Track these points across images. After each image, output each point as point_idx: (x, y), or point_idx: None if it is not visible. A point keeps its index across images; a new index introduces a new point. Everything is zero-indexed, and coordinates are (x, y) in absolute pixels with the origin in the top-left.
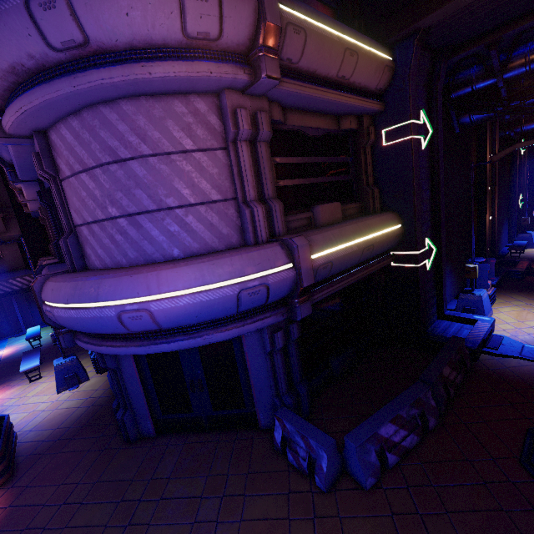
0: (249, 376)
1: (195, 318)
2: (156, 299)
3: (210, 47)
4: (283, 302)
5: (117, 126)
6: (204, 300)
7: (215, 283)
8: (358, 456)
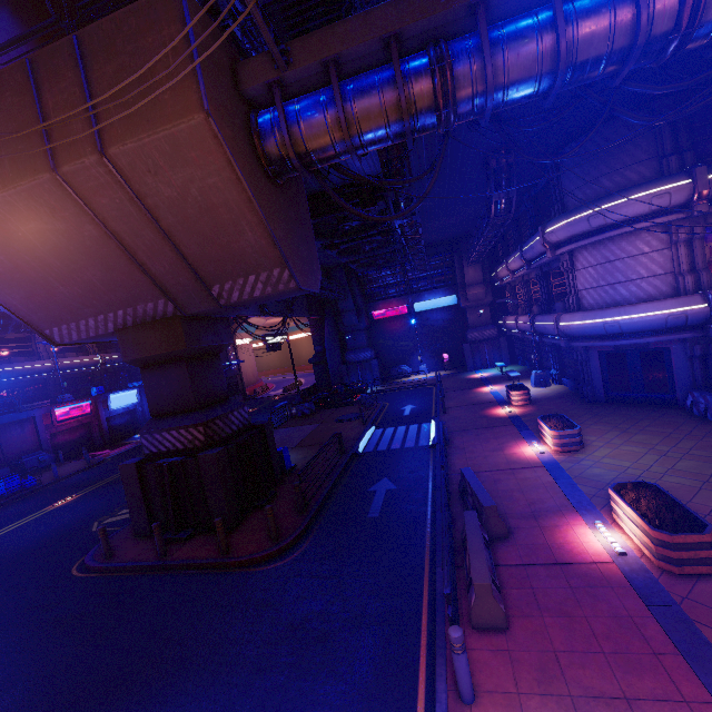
0: (673, 373)
1: (641, 328)
2: (622, 319)
3: (664, 210)
4: (701, 327)
5: (610, 248)
6: (647, 319)
7: (654, 312)
8: None
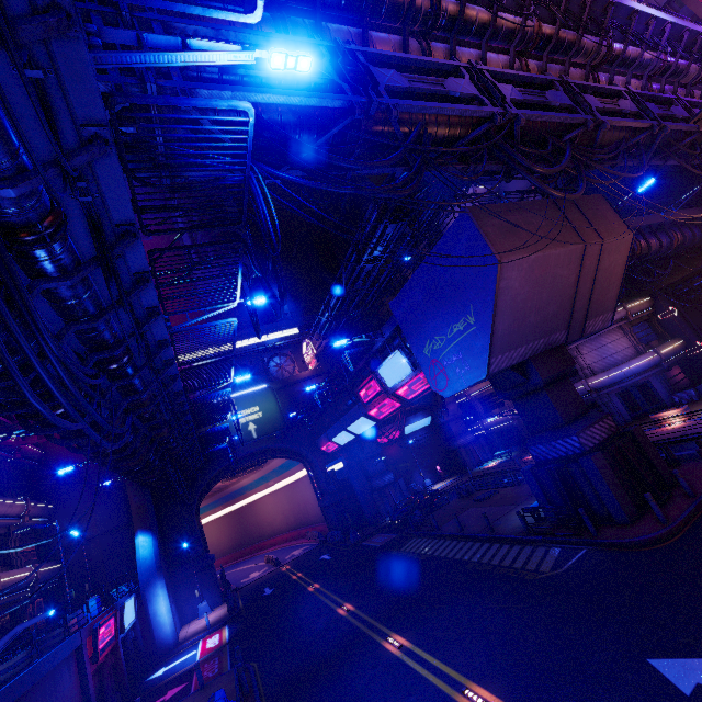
0: (656, 392)
1: (641, 369)
2: (631, 367)
3: (618, 320)
4: (658, 366)
5: (601, 339)
6: (642, 364)
7: (643, 361)
8: (701, 389)
